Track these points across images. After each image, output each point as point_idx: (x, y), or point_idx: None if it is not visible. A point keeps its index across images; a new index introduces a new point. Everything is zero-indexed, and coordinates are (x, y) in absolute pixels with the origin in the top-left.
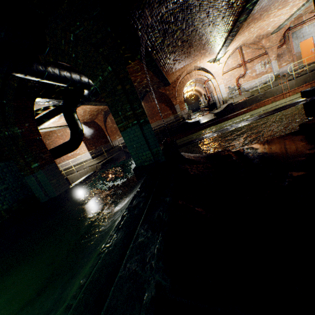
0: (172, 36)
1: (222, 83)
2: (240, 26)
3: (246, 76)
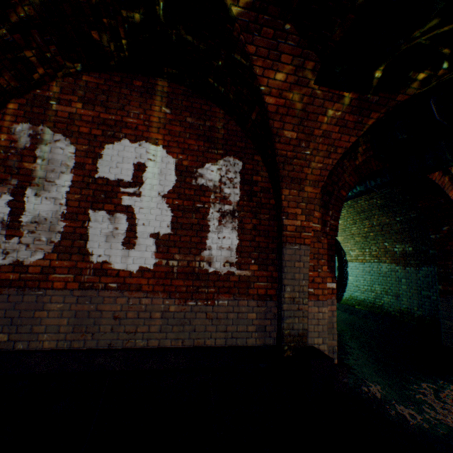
0: None
1: None
2: None
3: None
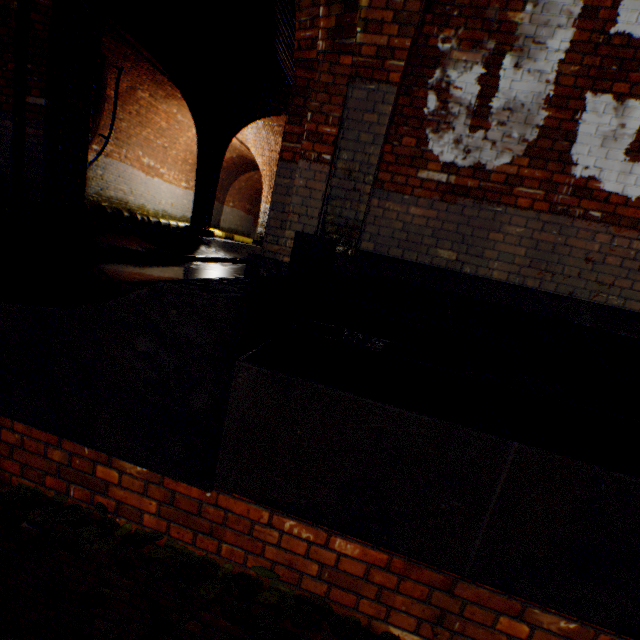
0: None
1: None
2: None
3: None
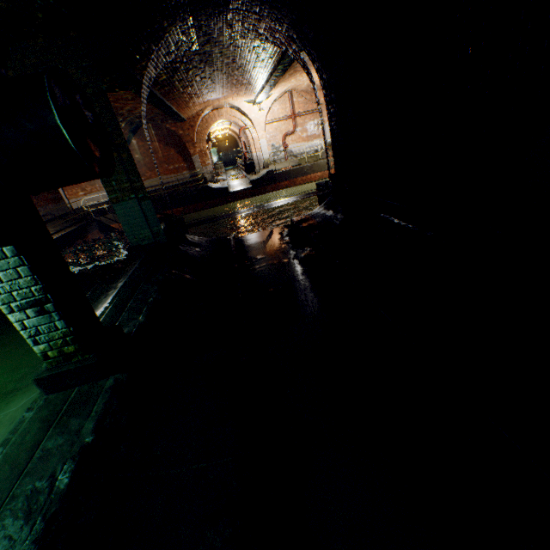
0: (186, 73)
1: (265, 137)
2: (278, 80)
3: (295, 134)
